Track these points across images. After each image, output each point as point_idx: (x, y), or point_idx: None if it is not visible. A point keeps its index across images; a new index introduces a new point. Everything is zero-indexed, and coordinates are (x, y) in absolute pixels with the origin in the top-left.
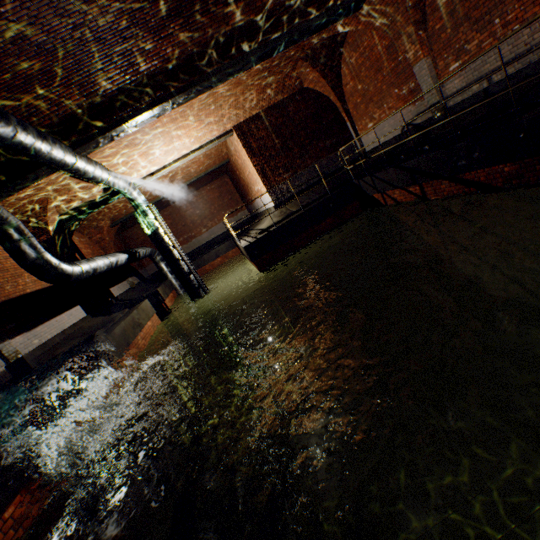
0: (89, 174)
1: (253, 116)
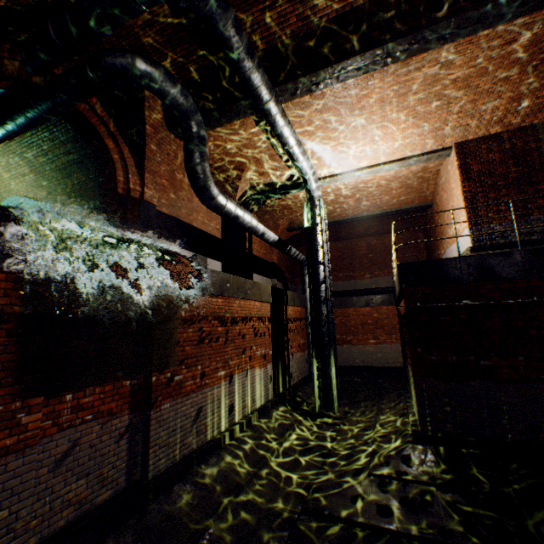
0: (278, 126)
1: (488, 135)
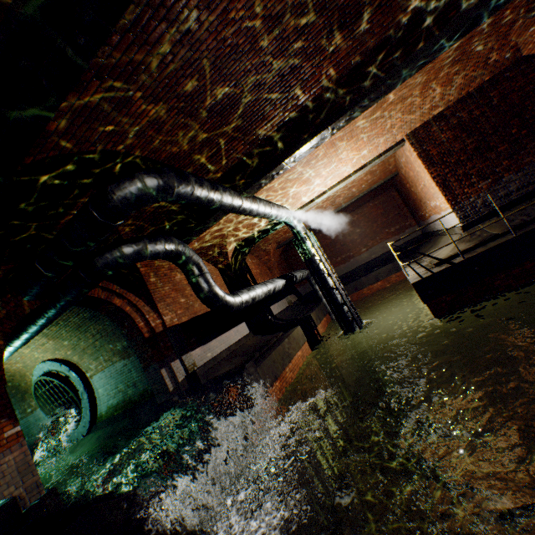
0: (253, 212)
1: (433, 117)
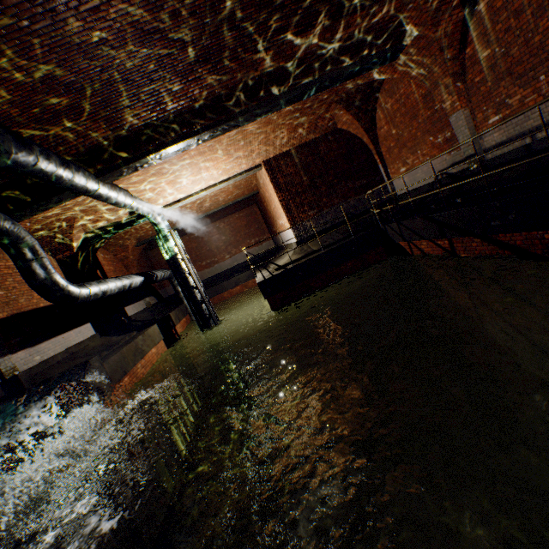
0: (112, 200)
1: (283, 153)
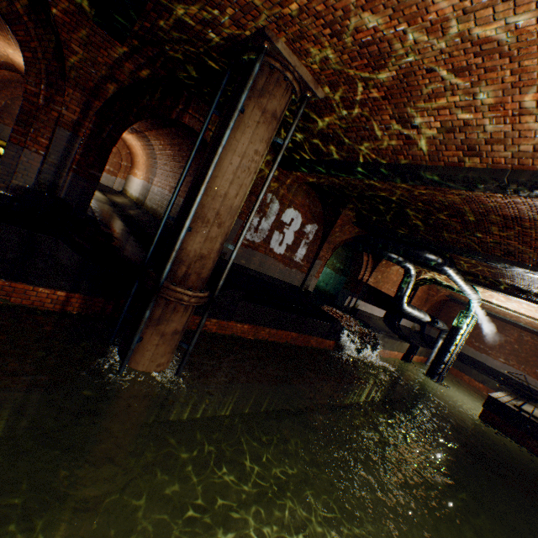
0: (459, 287)
1: None
